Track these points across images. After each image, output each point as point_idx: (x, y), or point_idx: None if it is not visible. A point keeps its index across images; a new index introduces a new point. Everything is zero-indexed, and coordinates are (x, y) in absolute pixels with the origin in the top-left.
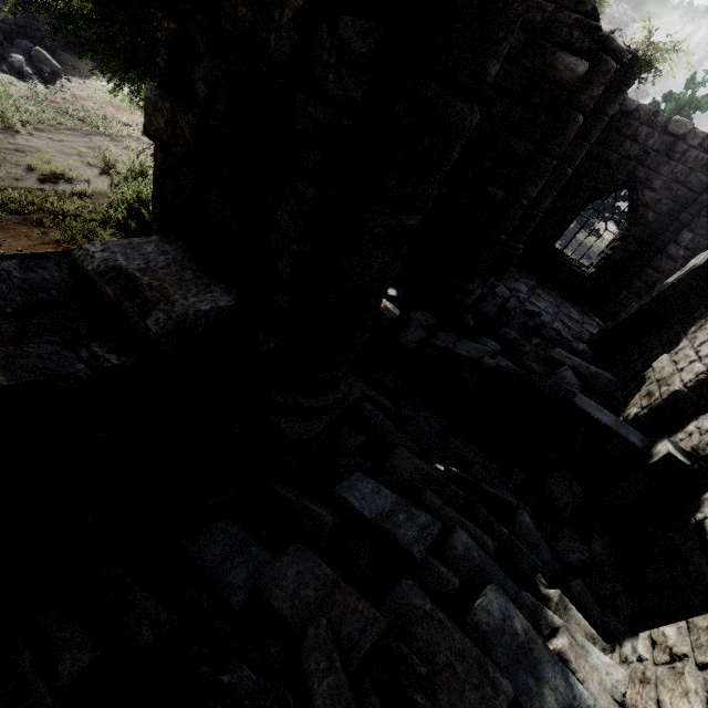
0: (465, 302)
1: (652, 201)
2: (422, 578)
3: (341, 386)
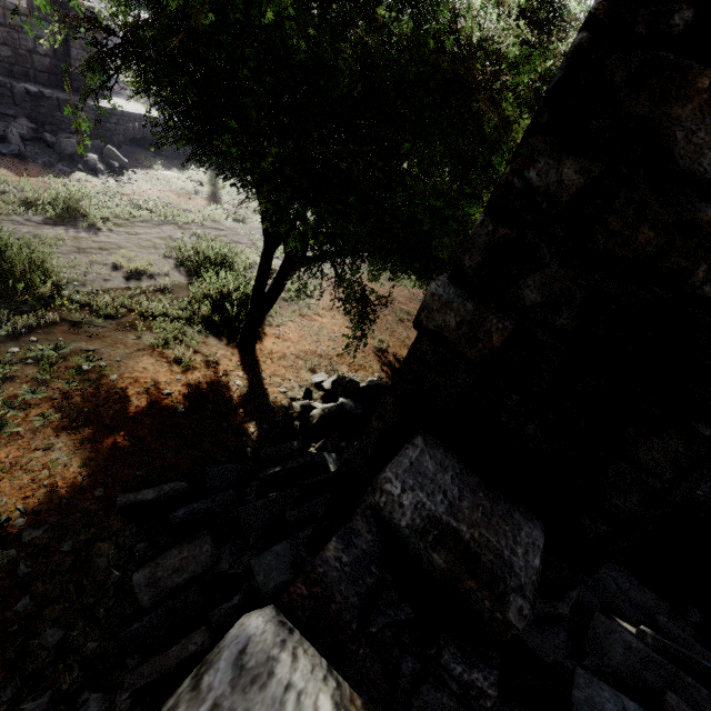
0: None
1: None
2: None
3: None
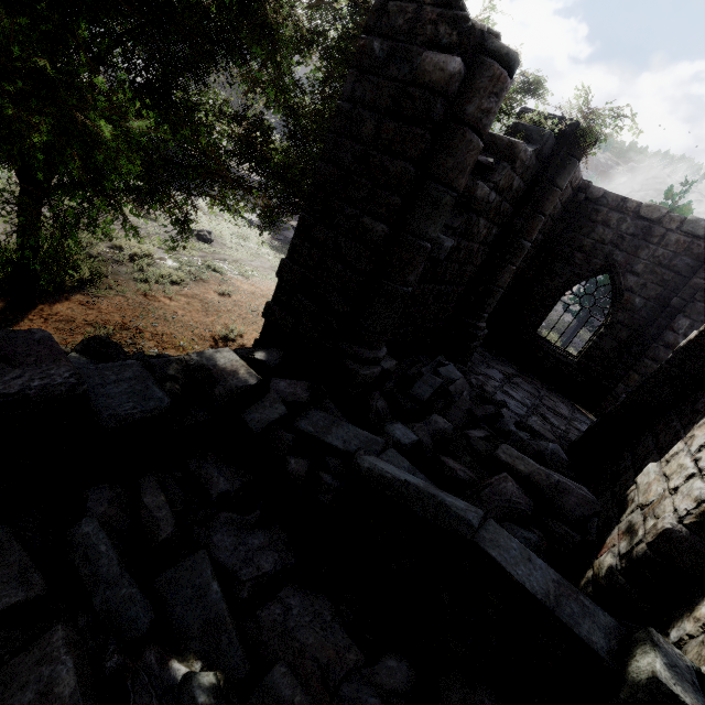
0: (358, 373)
1: (636, 286)
2: None
3: None
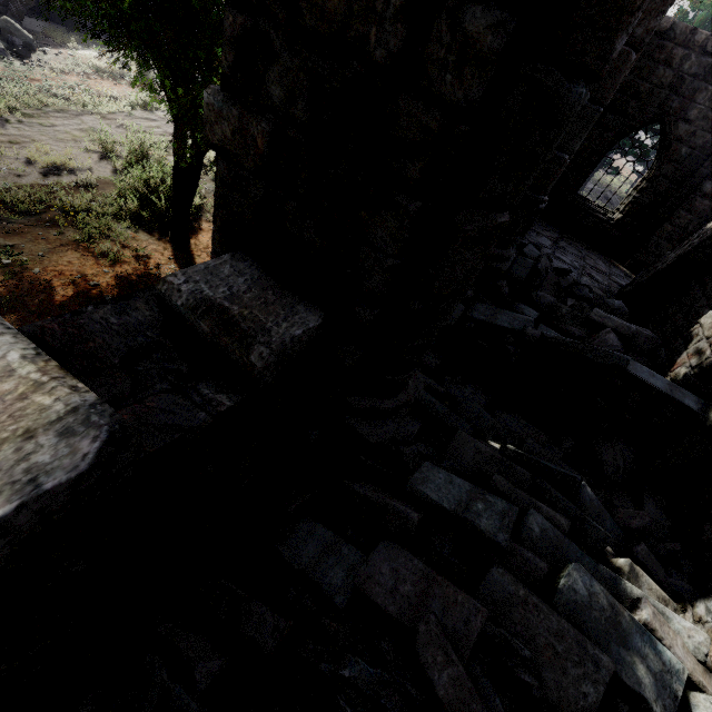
0: (501, 270)
1: (686, 135)
2: (509, 564)
3: (409, 383)
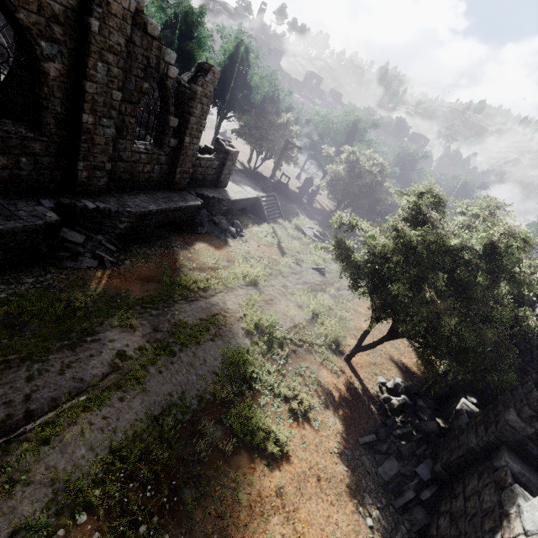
0: None
1: None
2: None
3: None
